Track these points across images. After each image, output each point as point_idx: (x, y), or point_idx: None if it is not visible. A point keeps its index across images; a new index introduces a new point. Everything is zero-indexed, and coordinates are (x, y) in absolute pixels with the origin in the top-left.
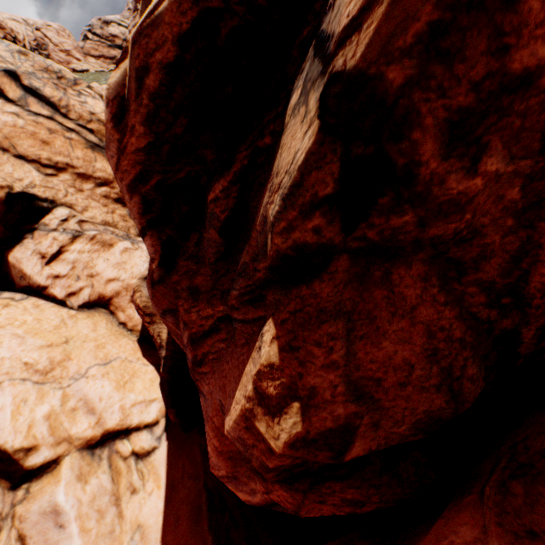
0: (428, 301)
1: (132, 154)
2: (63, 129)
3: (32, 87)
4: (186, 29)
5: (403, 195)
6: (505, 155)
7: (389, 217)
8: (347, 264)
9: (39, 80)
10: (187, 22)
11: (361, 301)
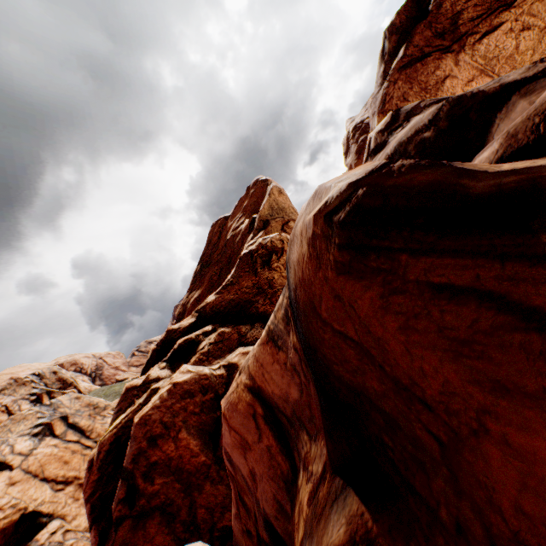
0: (161, 532)
1: (91, 482)
2: (83, 447)
3: (74, 422)
4: (113, 440)
5: (139, 493)
6: (164, 476)
7: (140, 500)
8: (132, 521)
9: (80, 416)
10: (113, 438)
11: (134, 536)
